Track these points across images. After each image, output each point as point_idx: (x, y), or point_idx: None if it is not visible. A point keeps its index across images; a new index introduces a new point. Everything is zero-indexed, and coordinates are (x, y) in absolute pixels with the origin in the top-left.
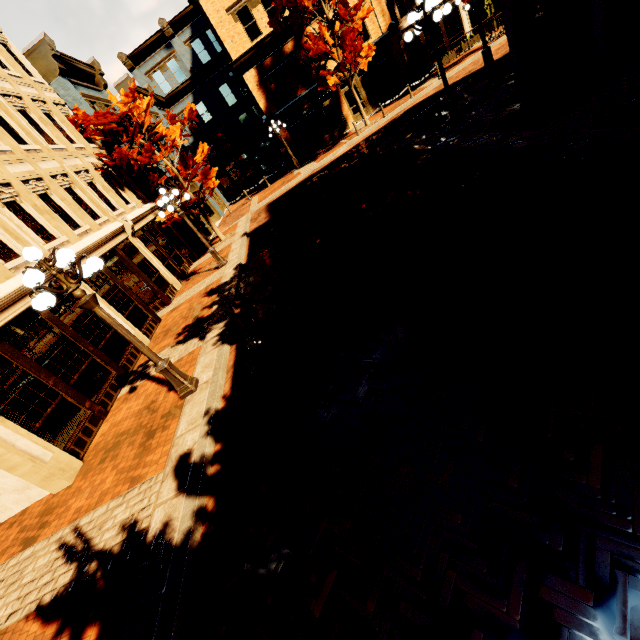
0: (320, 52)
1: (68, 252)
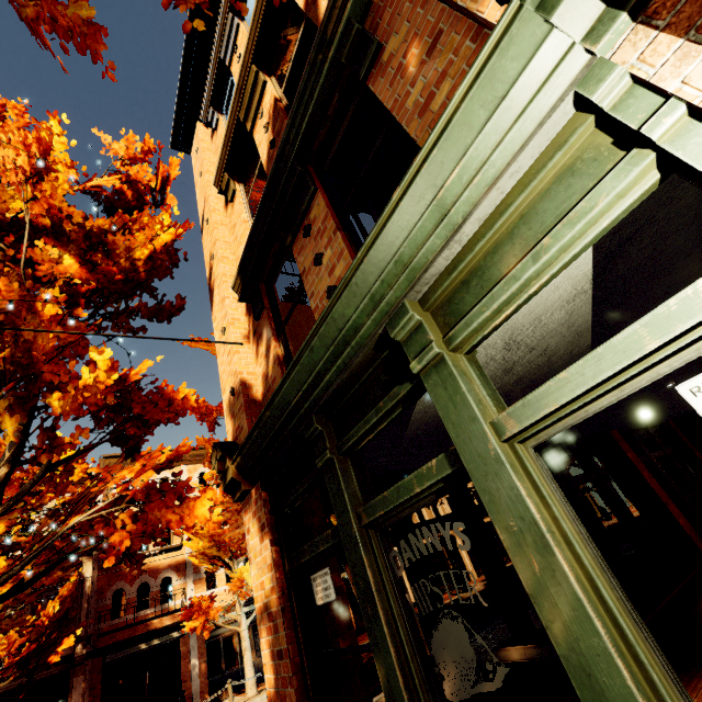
0: None
1: None
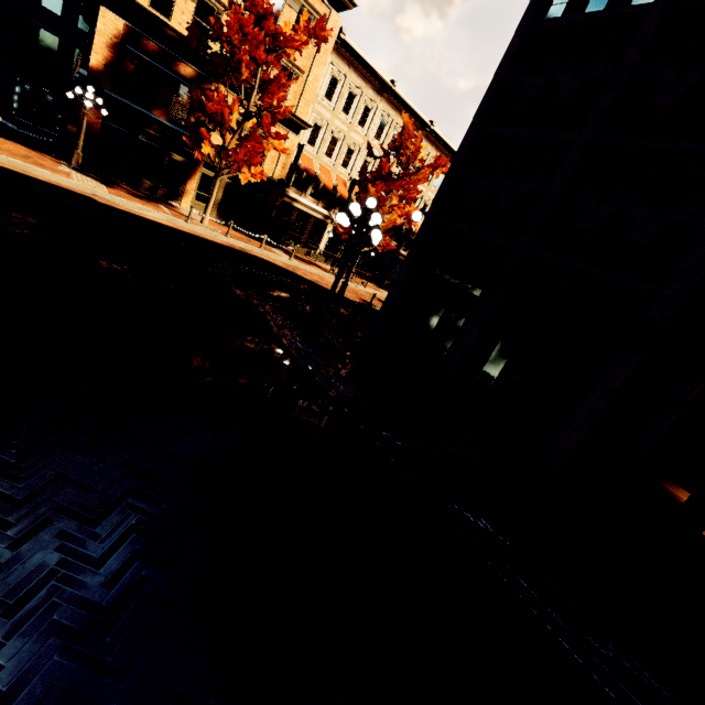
0: (218, 116)
1: None
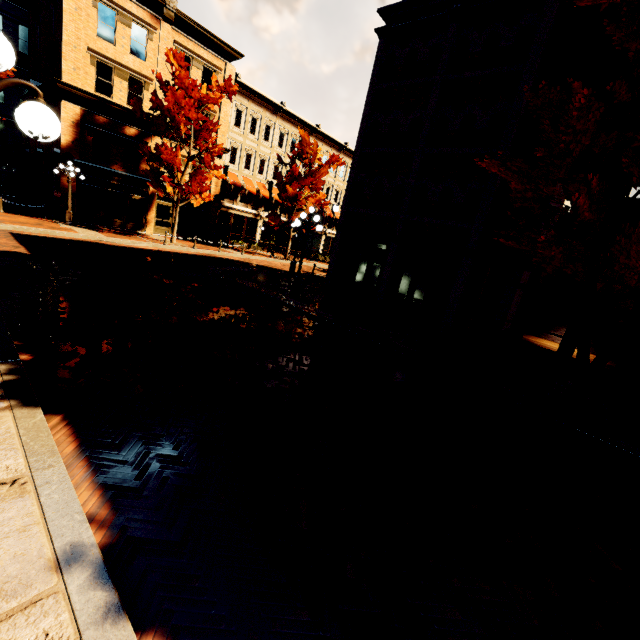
0: (171, 163)
1: (12, 50)
